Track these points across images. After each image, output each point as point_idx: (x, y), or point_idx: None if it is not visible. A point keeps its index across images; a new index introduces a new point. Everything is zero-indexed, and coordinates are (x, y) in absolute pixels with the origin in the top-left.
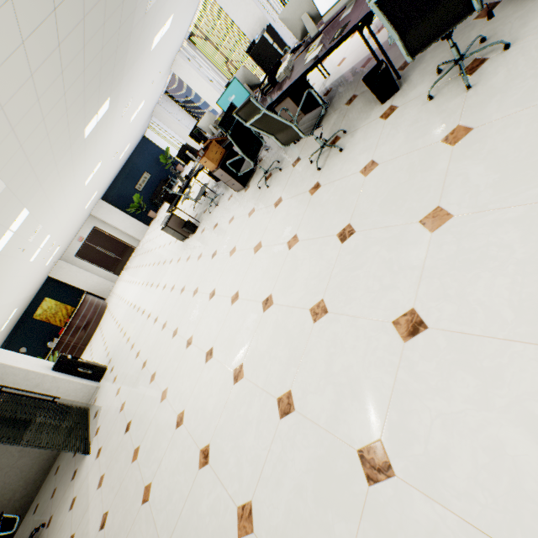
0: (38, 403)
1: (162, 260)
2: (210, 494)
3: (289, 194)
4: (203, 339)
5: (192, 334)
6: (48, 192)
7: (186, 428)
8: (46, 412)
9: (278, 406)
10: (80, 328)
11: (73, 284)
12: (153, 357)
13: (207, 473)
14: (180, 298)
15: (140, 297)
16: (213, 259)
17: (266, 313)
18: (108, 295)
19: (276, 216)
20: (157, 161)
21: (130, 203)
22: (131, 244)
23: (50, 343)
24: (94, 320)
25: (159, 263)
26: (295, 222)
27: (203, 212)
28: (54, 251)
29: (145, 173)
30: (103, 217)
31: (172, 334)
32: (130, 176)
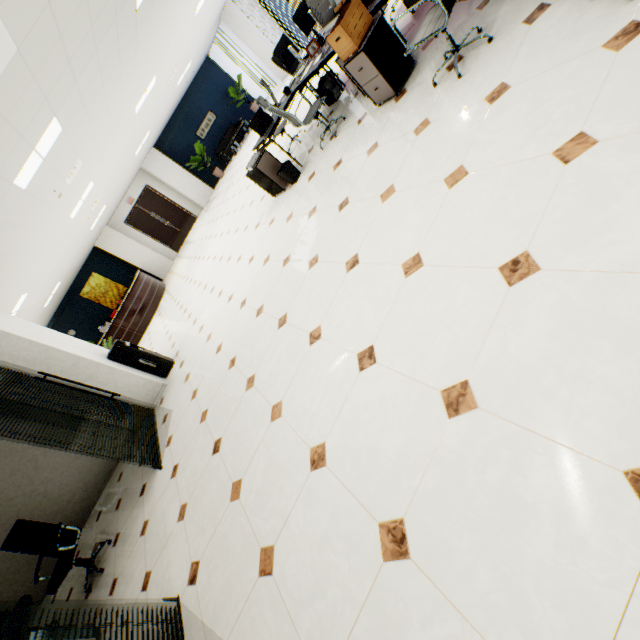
0: (93, 398)
1: (242, 226)
2: (429, 625)
3: (531, 71)
4: (344, 332)
5: (318, 323)
6: (86, 100)
7: (334, 474)
8: (103, 409)
9: (637, 492)
10: (135, 312)
11: (124, 258)
12: (246, 354)
13: (409, 576)
14: (283, 273)
15: (213, 275)
16: (344, 211)
17: (518, 289)
18: (166, 275)
19: (497, 116)
20: (225, 97)
21: (190, 155)
22: (192, 212)
23: (102, 327)
24: (151, 304)
25: (237, 230)
26: (570, 111)
27: (307, 152)
28: (99, 211)
29: (208, 113)
30: (157, 172)
31: (277, 322)
32: (190, 117)
